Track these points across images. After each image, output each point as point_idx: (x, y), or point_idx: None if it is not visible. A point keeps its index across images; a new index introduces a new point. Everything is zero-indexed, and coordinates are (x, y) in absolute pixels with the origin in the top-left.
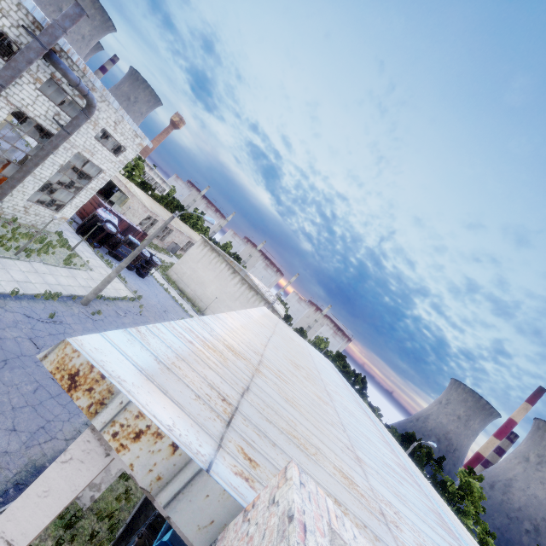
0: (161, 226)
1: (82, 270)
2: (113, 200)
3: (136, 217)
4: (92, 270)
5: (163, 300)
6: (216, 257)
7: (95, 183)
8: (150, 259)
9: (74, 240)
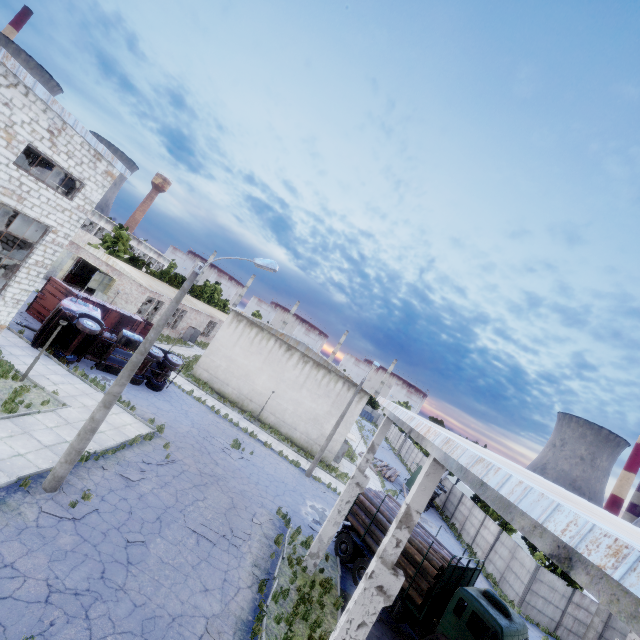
0: (176, 296)
1: (44, 411)
2: (91, 286)
3: (131, 303)
4: (66, 405)
5: (198, 419)
6: (258, 333)
7: (40, 254)
8: (164, 360)
9: (28, 359)
